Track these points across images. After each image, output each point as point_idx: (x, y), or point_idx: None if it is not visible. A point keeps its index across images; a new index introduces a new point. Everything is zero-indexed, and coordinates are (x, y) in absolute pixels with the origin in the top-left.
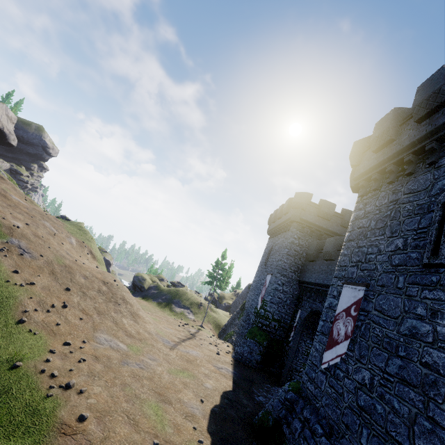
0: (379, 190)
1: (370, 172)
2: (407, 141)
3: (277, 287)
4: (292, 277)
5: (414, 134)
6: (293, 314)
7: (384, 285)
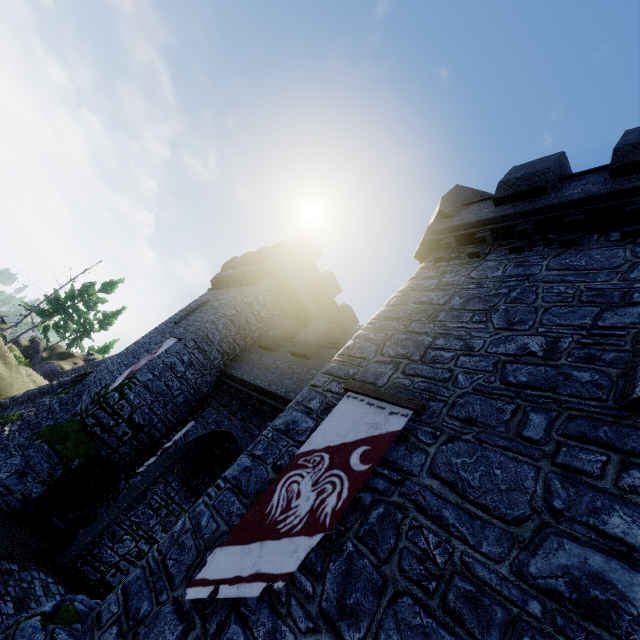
0: (482, 257)
1: (475, 227)
2: (579, 195)
3: (177, 365)
4: (214, 361)
5: (600, 188)
6: (176, 425)
7: (476, 421)
